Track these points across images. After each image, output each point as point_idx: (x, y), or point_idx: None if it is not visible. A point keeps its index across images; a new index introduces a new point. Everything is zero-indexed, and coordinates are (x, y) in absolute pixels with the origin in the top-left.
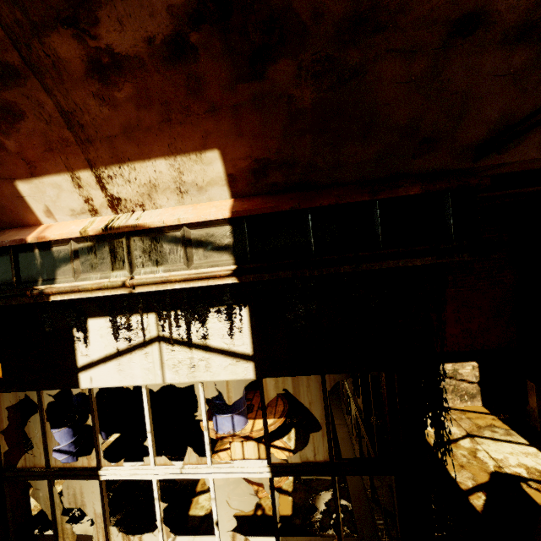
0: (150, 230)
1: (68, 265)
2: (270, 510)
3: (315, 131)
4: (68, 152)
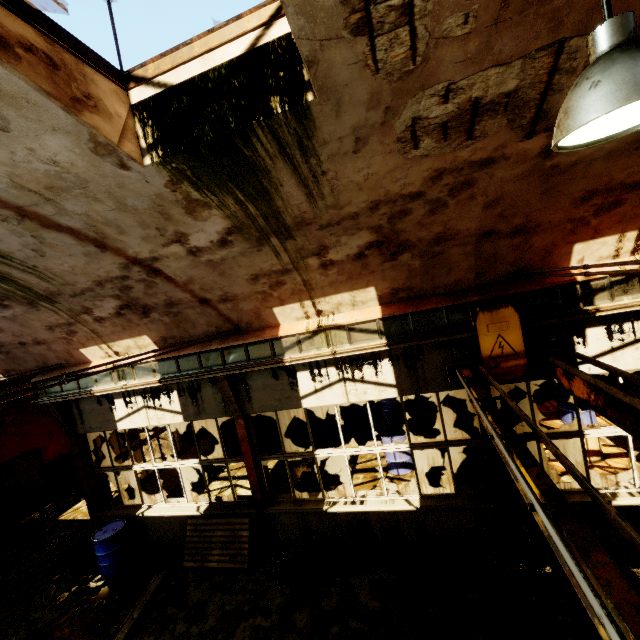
0: None
1: (604, 292)
2: None
3: None
4: (630, 222)
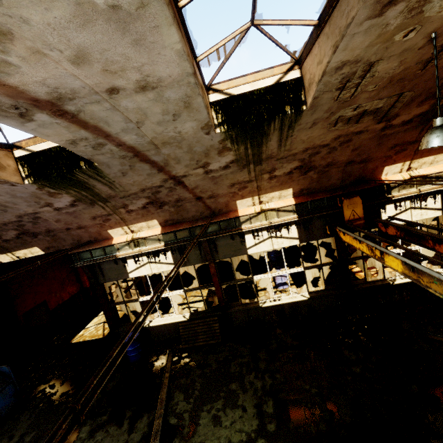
0: (423, 175)
1: (395, 188)
2: None
3: None
4: (408, 157)
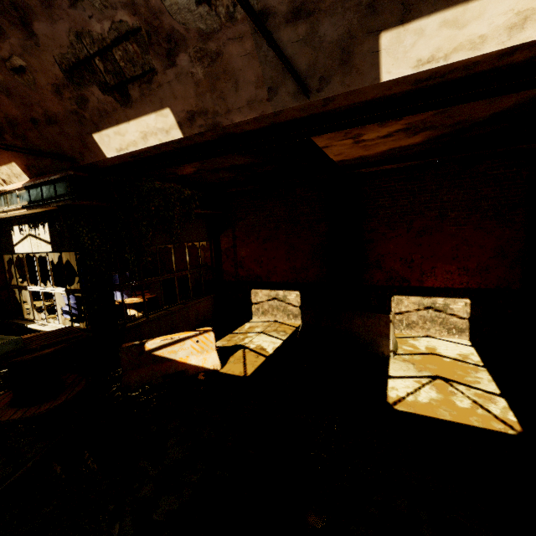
0: (10, 192)
1: None
2: None
3: (31, 155)
4: None
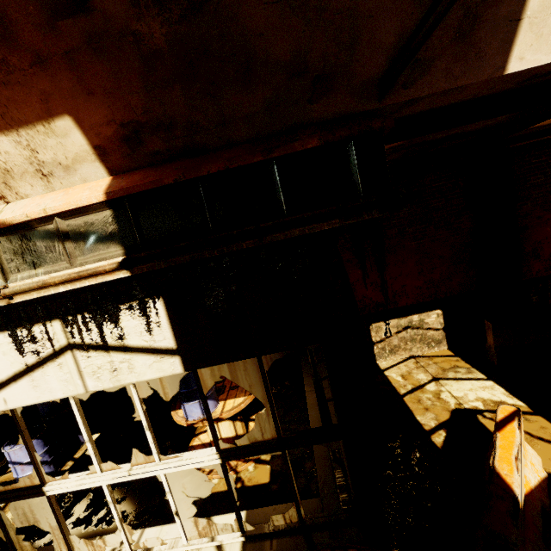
0: (16, 227)
1: None
2: (249, 481)
3: (183, 79)
4: None
